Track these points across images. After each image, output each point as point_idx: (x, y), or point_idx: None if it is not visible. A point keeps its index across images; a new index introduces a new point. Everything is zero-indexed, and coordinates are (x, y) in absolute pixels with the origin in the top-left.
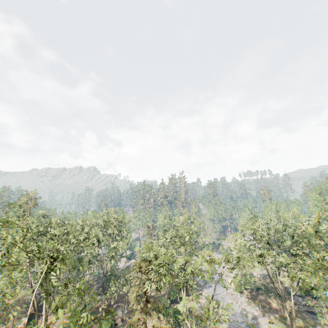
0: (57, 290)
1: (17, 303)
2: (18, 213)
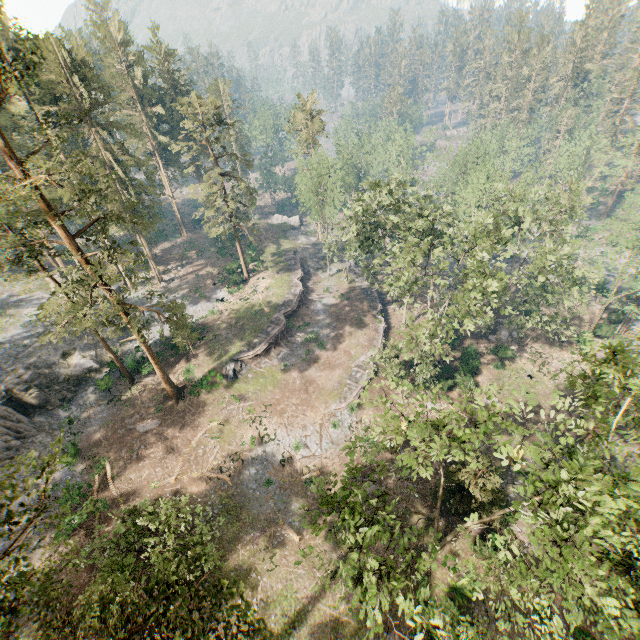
0: (382, 275)
1: (353, 292)
2: (323, 162)
